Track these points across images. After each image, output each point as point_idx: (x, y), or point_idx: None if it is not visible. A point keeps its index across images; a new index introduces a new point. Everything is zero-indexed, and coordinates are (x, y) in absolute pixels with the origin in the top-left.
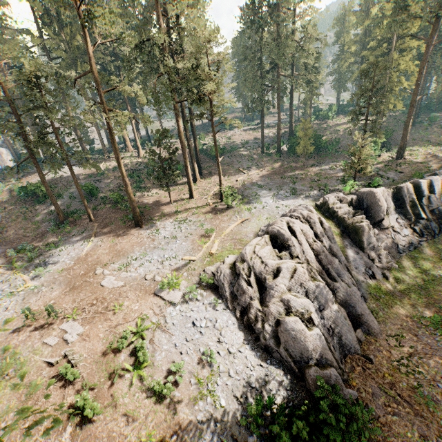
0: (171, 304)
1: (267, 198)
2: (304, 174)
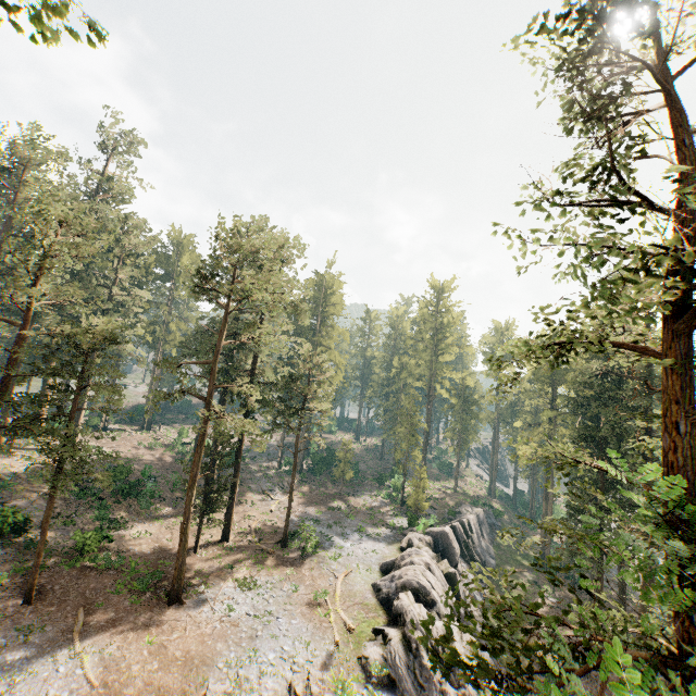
0: None
1: (339, 540)
2: (350, 505)
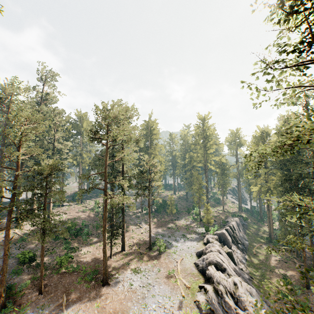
0: None
1: (175, 243)
2: (177, 225)
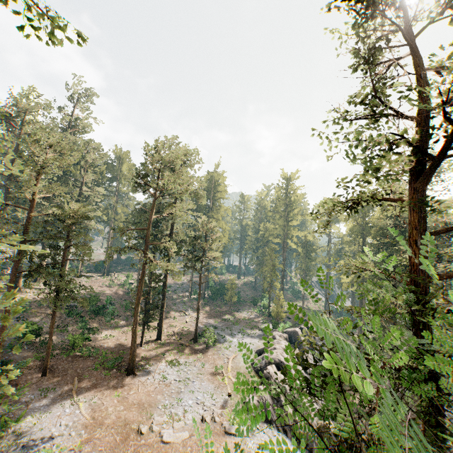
0: (246, 439)
1: (229, 337)
2: (236, 317)
